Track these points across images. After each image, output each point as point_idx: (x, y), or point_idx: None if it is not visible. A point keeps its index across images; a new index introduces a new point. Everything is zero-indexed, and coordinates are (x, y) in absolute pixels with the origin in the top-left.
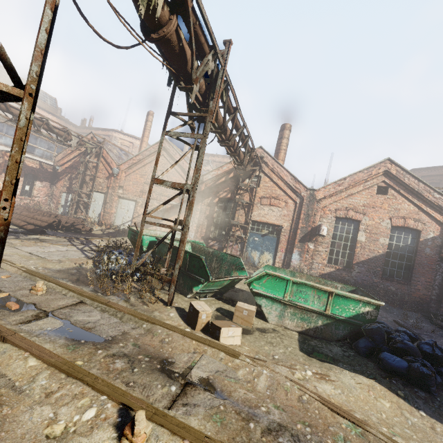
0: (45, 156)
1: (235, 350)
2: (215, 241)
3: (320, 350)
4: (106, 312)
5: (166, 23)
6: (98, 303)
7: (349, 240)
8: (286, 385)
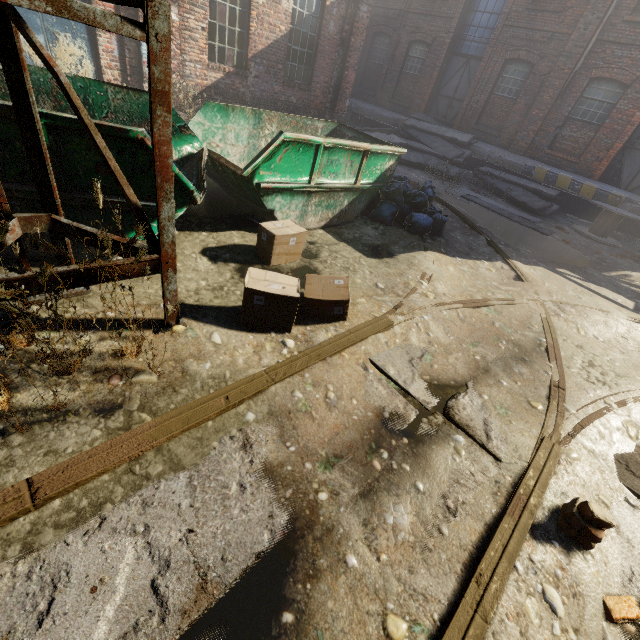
0: None
1: (380, 317)
2: None
3: (370, 242)
4: (101, 508)
5: None
6: None
7: None
8: (445, 315)
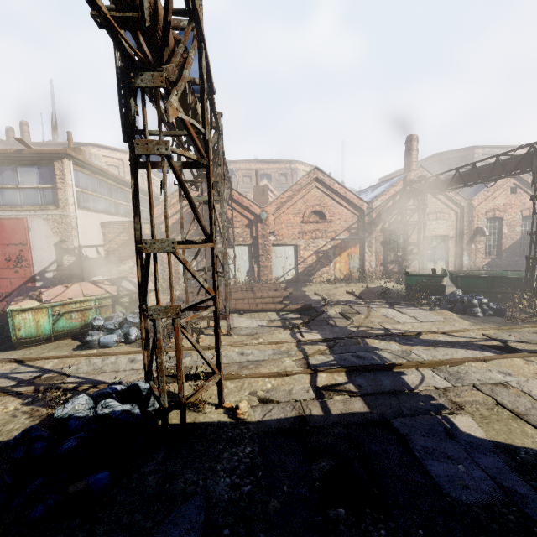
0: (126, 214)
1: None
2: (394, 264)
3: None
4: None
5: None
6: None
7: (496, 234)
8: None
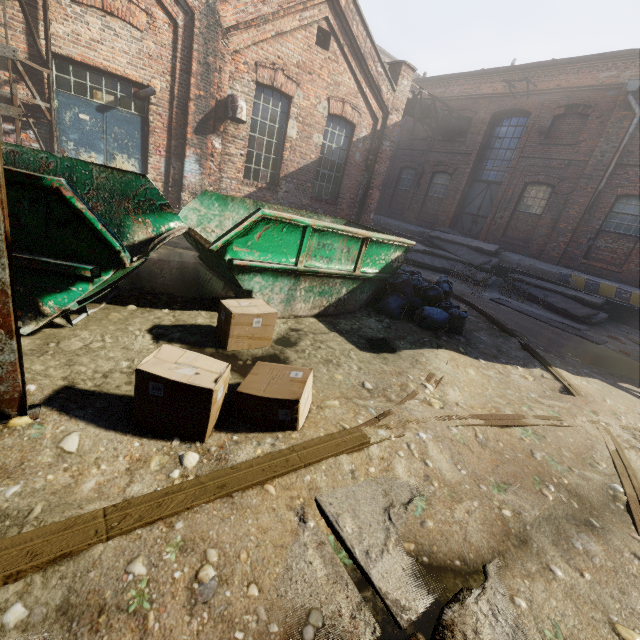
0: None
1: (349, 430)
2: None
3: (369, 335)
4: None
5: None
6: None
7: (276, 135)
8: (455, 433)
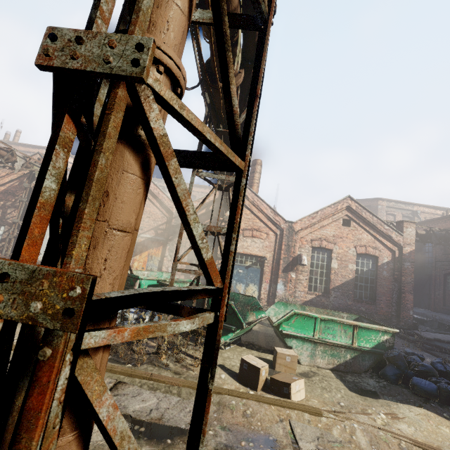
0: None
1: (314, 407)
2: None
3: (362, 386)
4: (157, 390)
5: (235, 75)
6: (139, 379)
7: (325, 267)
8: (381, 435)
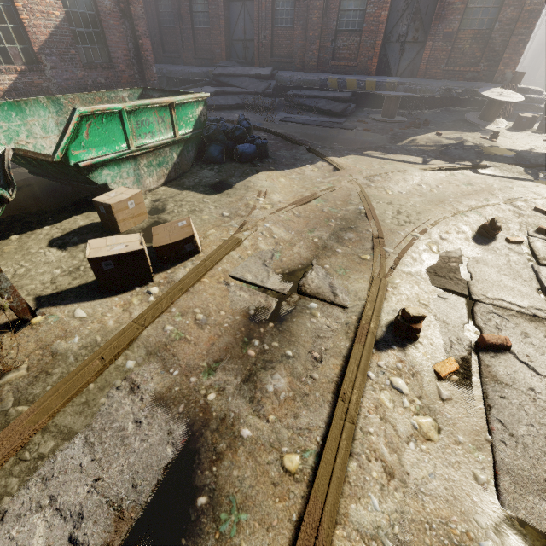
0: None
1: (228, 239)
2: None
3: (209, 182)
4: None
5: None
6: None
7: None
8: (283, 217)
